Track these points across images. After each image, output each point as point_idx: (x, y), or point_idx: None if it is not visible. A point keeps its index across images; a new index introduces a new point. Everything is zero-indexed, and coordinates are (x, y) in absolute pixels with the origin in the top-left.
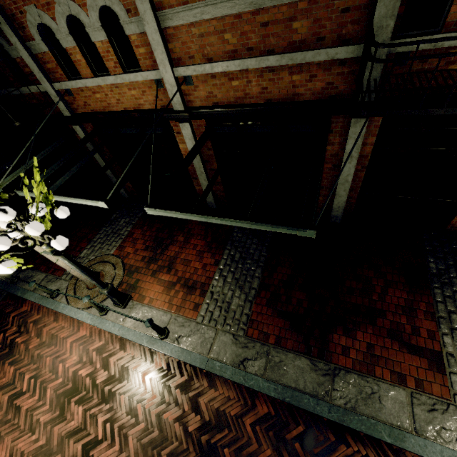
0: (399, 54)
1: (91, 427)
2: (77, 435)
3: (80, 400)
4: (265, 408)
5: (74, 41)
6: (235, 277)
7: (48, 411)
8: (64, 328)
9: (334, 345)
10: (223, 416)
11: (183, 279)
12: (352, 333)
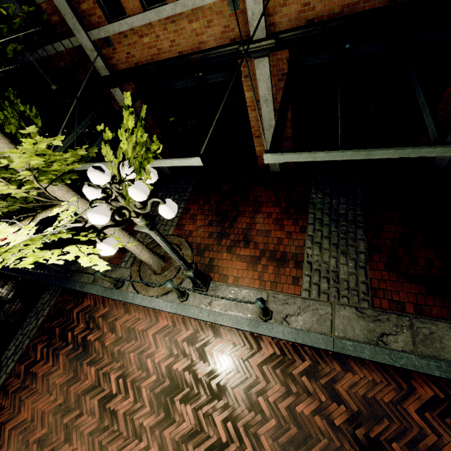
0: None
1: (208, 428)
2: (195, 439)
3: (185, 399)
4: (428, 391)
5: None
6: (332, 242)
7: (151, 414)
8: (140, 320)
9: None
10: (375, 404)
11: (267, 252)
12: None
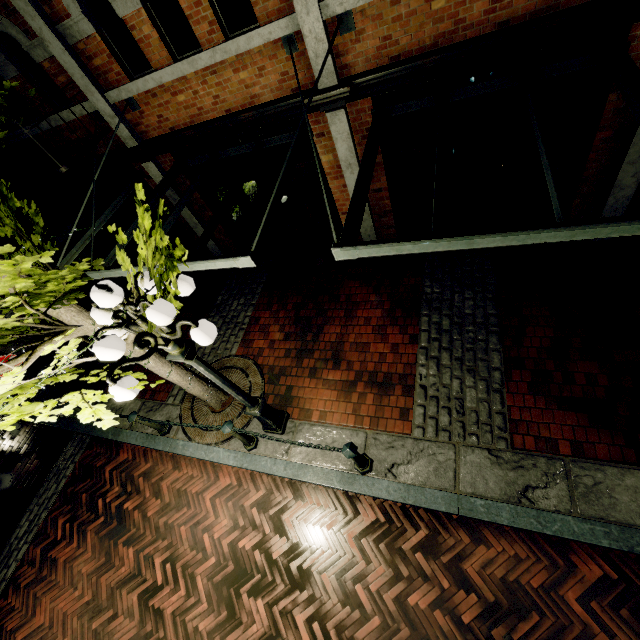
0: None
1: (287, 632)
2: None
3: (255, 590)
4: (594, 569)
5: None
6: (454, 356)
7: (209, 613)
8: (194, 478)
9: None
10: (519, 591)
11: (364, 374)
12: None
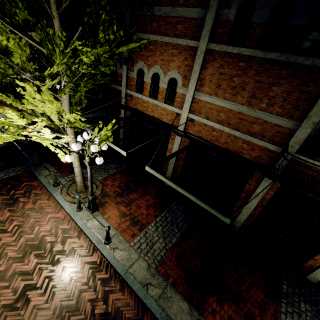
0: (297, 160)
1: (36, 275)
2: (25, 276)
3: (38, 255)
4: None
5: (151, 81)
6: (163, 230)
7: (16, 251)
8: (50, 207)
9: (208, 305)
10: (120, 314)
11: (132, 215)
12: (221, 303)
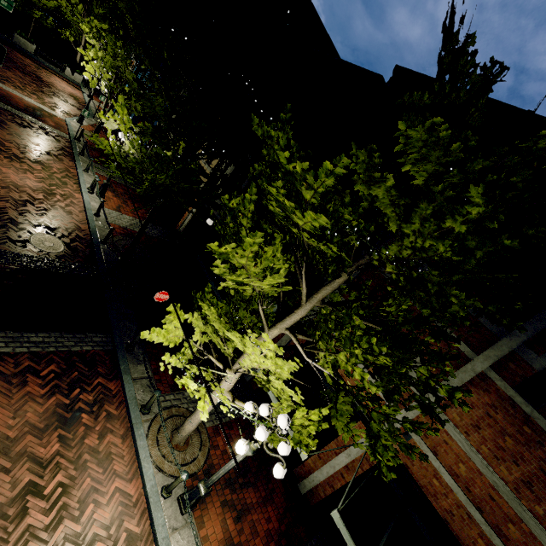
0: None
1: None
2: None
3: None
4: None
5: None
6: None
7: None
8: (123, 459)
9: None
10: None
11: None
12: None
